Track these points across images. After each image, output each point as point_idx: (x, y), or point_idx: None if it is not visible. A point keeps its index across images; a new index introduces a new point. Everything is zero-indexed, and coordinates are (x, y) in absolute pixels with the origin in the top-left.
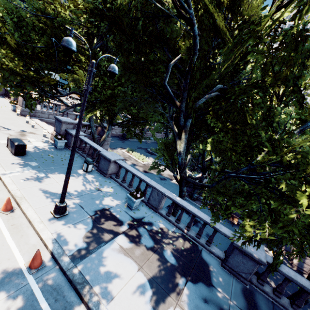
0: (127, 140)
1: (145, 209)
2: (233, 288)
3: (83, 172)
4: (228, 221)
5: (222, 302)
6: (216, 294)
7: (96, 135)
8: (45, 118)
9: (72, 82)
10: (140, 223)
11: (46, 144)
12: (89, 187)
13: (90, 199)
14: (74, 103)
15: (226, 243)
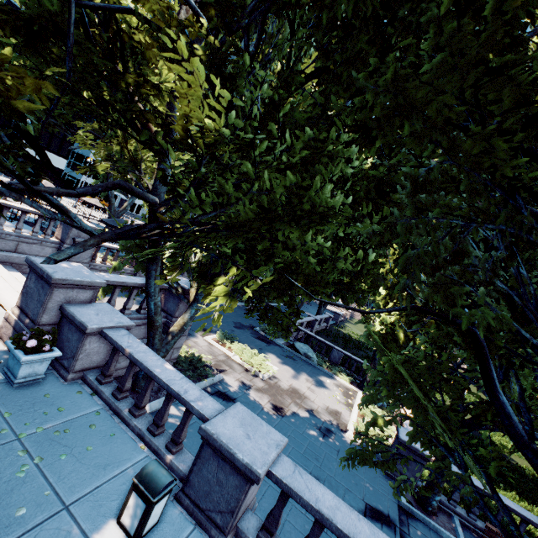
0: (209, 304)
1: None
2: None
3: None
4: None
5: None
6: None
7: (161, 317)
8: (6, 251)
9: (107, 162)
10: None
11: None
12: None
13: None
14: (92, 217)
15: None
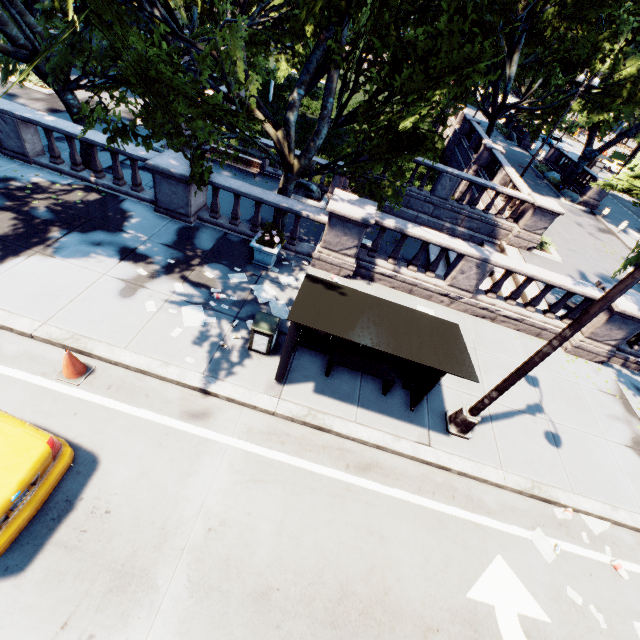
0: None
1: None
2: (163, 229)
3: None
4: (248, 174)
5: (131, 242)
6: (125, 237)
7: None
8: None
9: None
10: None
11: None
12: None
13: None
14: None
15: (226, 203)
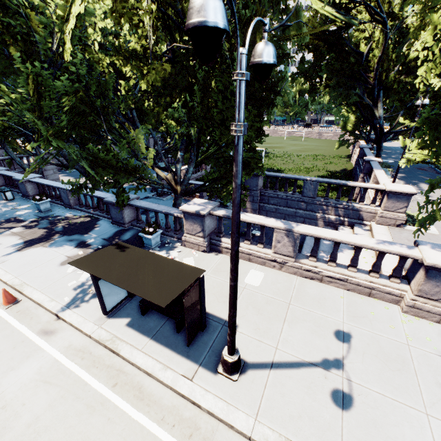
0: None
1: (60, 210)
2: (109, 232)
3: (4, 202)
4: None
5: (88, 238)
6: (87, 236)
7: (26, 166)
8: None
9: None
10: (46, 218)
11: None
12: (4, 209)
13: (0, 216)
14: None
15: (171, 218)
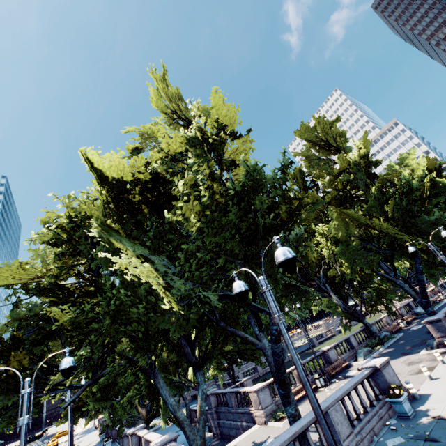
0: (195, 400)
1: None
2: None
3: None
4: None
5: None
6: None
7: None
8: None
9: None
10: None
11: (97, 442)
12: None
13: None
14: None
15: None
